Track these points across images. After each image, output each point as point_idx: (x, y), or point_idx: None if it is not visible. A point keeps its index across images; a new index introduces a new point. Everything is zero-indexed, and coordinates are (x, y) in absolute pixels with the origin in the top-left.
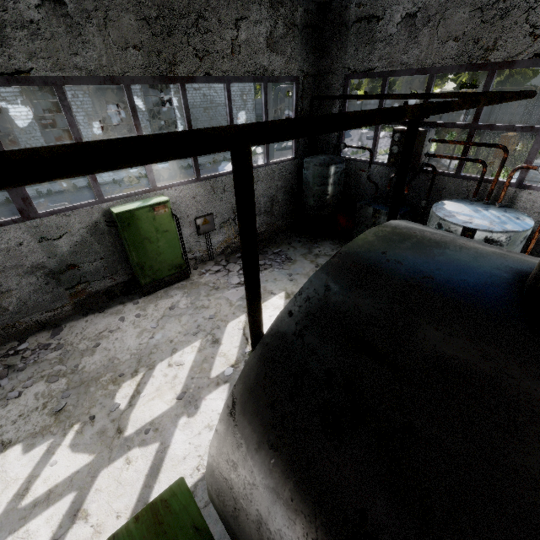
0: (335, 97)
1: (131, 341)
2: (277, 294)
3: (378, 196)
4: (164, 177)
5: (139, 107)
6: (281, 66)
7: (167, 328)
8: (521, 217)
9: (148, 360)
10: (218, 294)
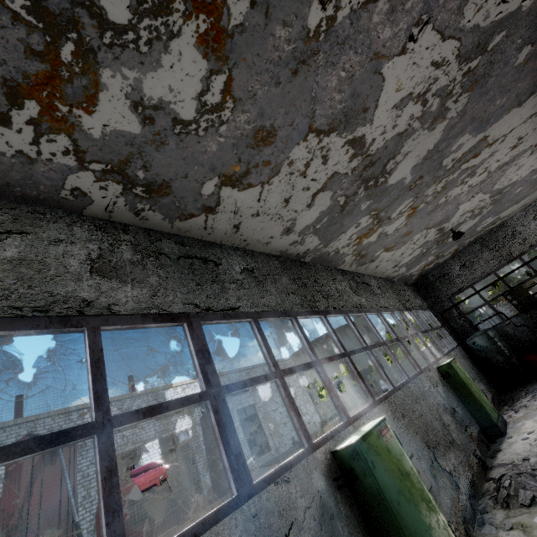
0: (456, 304)
1: None
2: None
3: (531, 333)
4: None
5: (241, 440)
6: (422, 304)
7: None
8: None
9: None
10: None
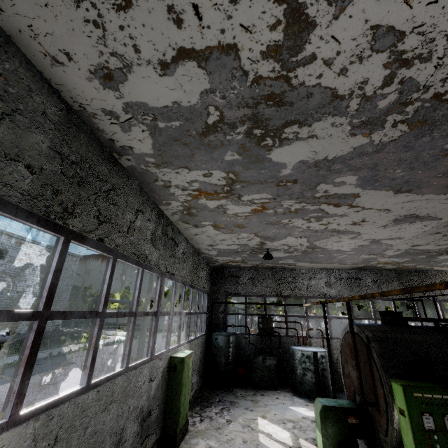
0: (227, 302)
1: None
2: (257, 418)
3: (253, 352)
4: (3, 374)
5: None
6: (206, 287)
7: None
8: (319, 348)
9: None
10: (226, 430)
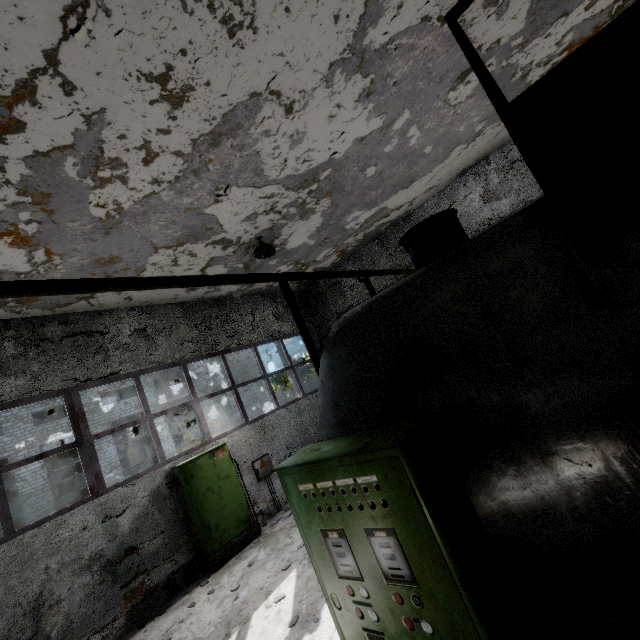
0: None
1: (210, 615)
2: None
3: None
4: None
5: (164, 436)
6: (289, 327)
7: (252, 581)
8: None
9: (239, 618)
10: None
